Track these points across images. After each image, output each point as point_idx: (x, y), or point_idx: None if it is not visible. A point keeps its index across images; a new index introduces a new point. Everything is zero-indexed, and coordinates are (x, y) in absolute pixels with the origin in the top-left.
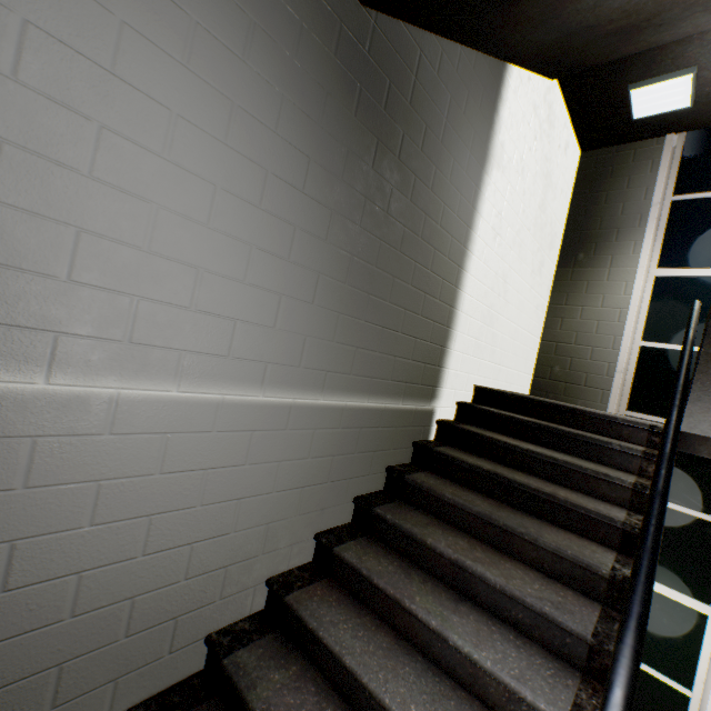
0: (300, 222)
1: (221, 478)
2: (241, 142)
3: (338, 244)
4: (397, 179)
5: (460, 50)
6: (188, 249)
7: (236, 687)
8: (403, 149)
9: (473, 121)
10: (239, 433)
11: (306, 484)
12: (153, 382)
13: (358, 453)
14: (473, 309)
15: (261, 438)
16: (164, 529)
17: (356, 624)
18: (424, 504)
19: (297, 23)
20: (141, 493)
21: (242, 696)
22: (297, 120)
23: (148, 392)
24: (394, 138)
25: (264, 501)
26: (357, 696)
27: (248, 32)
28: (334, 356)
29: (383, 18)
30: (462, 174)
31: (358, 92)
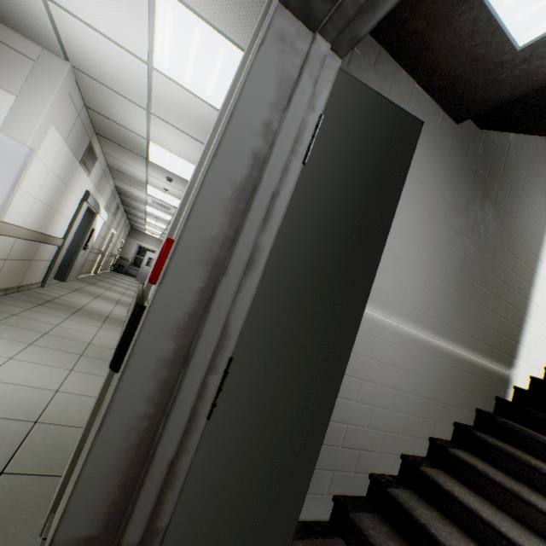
0: (441, 236)
1: (390, 372)
2: (421, 198)
3: (458, 249)
4: (492, 213)
5: (533, 138)
6: (395, 246)
7: (400, 505)
8: (497, 196)
9: (542, 177)
10: (401, 348)
11: (427, 397)
12: (374, 308)
13: (458, 389)
14: (543, 304)
15: (410, 355)
16: (364, 390)
17: (479, 500)
18: (516, 442)
19: (449, 144)
20: (360, 365)
21: (407, 510)
22: (444, 186)
23: (371, 313)
24: (492, 191)
25: (406, 397)
26: (493, 543)
27: (429, 152)
28: (450, 315)
29: (489, 132)
30: (534, 209)
31: (474, 170)
